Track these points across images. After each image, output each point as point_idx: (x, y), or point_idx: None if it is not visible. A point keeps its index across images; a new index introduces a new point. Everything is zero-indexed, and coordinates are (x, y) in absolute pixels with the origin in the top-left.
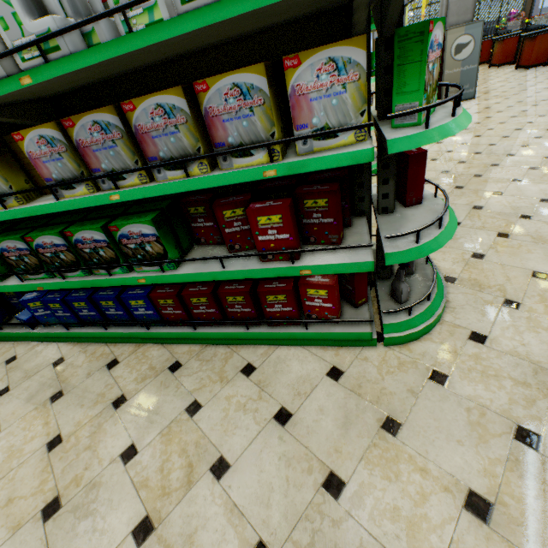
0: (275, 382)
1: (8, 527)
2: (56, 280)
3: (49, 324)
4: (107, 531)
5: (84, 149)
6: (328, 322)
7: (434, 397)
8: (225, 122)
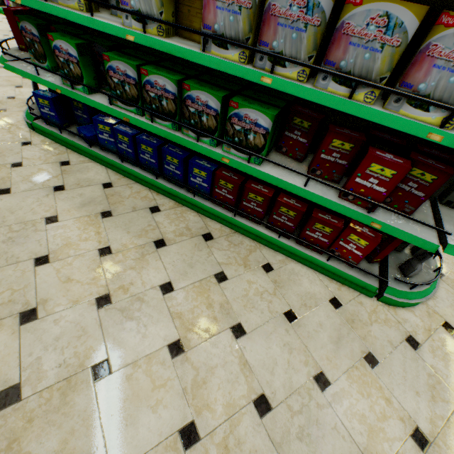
0: (288, 287)
1: (69, 299)
2: (144, 120)
3: (105, 149)
4: (148, 336)
5: (270, 16)
6: (350, 265)
7: (406, 355)
8: (435, 67)
